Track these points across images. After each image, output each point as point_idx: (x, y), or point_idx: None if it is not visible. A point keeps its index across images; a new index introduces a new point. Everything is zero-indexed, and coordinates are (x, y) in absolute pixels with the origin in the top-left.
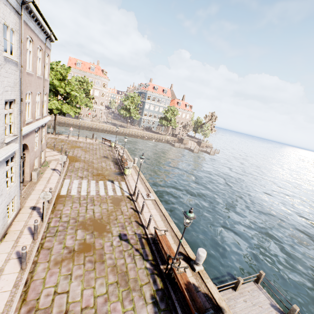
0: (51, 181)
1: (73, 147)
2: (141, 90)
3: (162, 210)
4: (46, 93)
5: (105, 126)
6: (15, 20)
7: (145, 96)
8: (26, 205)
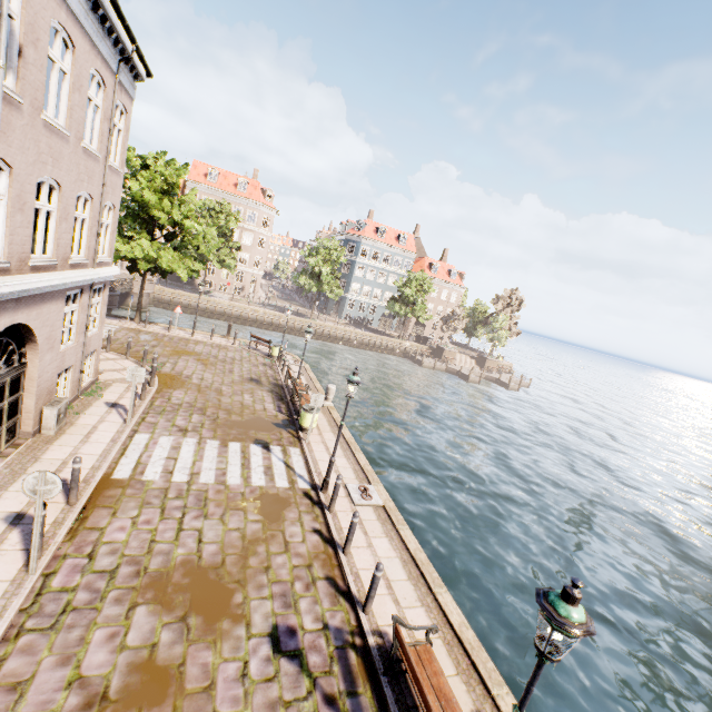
0: (96, 437)
1: (176, 354)
2: (348, 234)
3: (407, 543)
4: (112, 207)
5: (261, 313)
6: None
7: (357, 248)
8: None
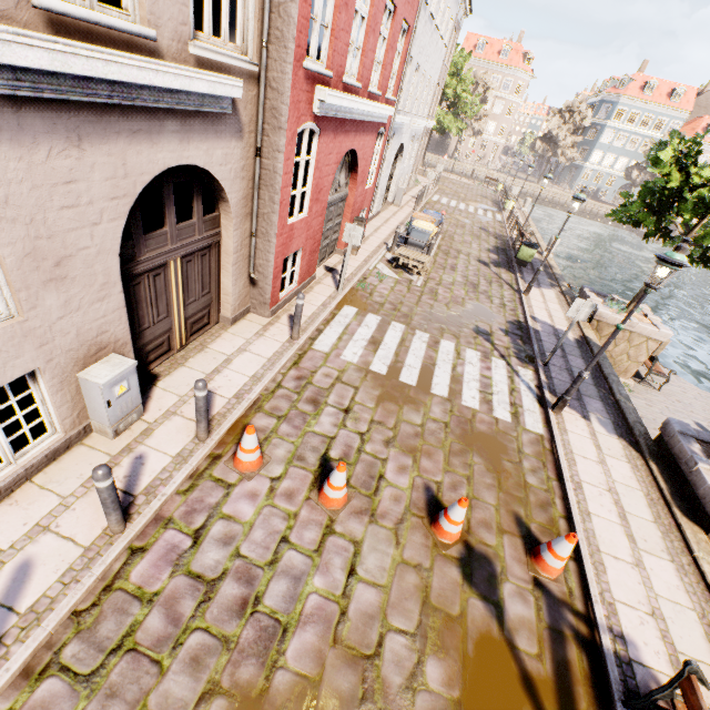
0: None
1: (443, 181)
2: (605, 94)
3: (535, 235)
4: (441, 90)
5: (494, 176)
6: (455, 11)
7: (611, 110)
8: (408, 195)
